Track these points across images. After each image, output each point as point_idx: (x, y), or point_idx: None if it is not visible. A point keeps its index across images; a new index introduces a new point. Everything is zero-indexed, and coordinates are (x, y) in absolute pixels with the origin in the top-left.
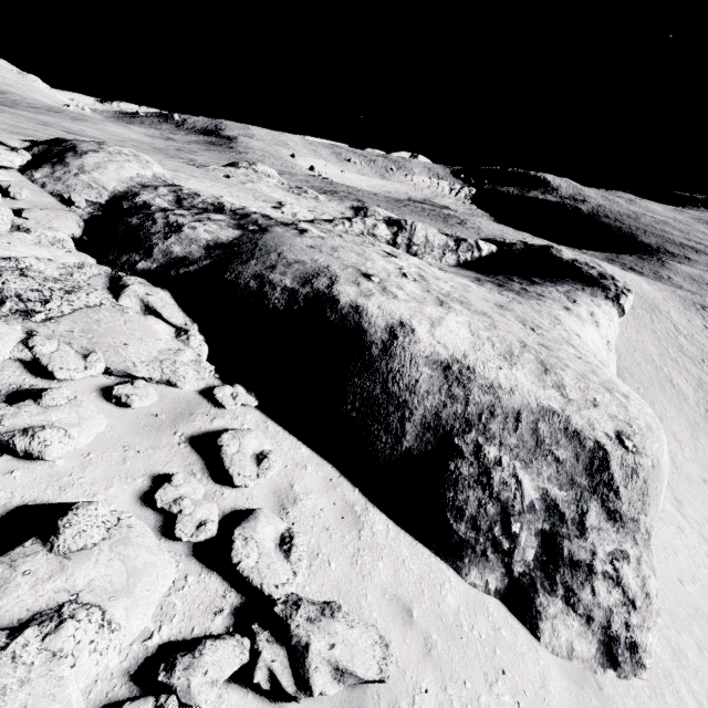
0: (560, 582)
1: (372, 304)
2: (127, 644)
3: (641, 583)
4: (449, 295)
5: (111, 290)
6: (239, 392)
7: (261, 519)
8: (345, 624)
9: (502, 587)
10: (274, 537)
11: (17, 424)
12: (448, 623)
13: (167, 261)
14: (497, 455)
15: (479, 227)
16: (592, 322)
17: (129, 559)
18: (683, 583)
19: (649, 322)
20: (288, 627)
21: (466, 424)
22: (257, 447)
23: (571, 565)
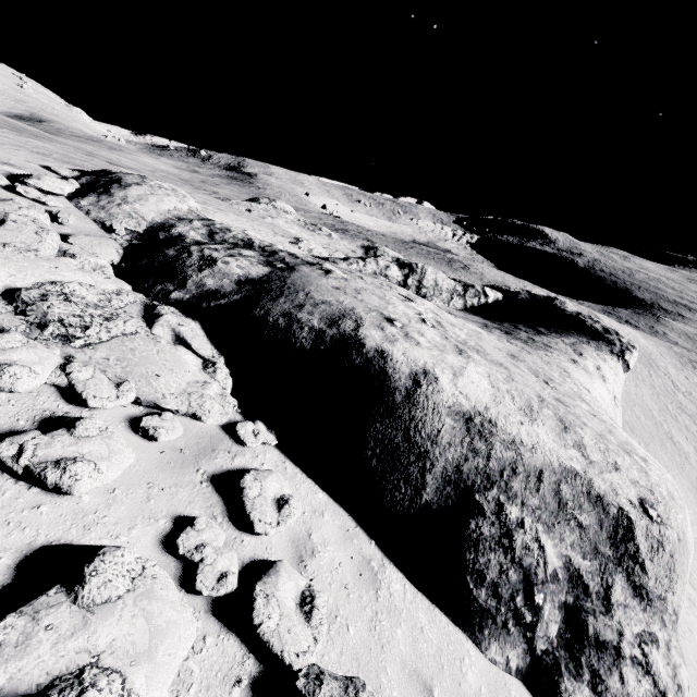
0: (586, 665)
1: (397, 350)
2: None
3: (671, 672)
4: (466, 343)
5: (145, 318)
6: (260, 429)
7: (282, 573)
8: None
9: (524, 666)
10: (295, 595)
11: (49, 454)
12: None
13: (200, 293)
14: (519, 516)
15: (482, 272)
16: (599, 376)
17: (153, 616)
18: None
19: (648, 376)
20: None
21: (487, 480)
22: (277, 491)
23: (597, 646)
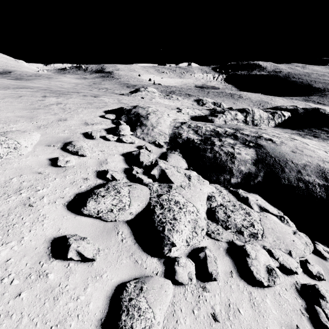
0: None
1: None
2: None
3: None
4: None
5: (239, 201)
6: (323, 247)
7: None
8: None
9: None
10: None
11: None
12: None
13: (242, 176)
14: None
15: (249, 97)
16: None
17: None
18: None
19: None
20: None
21: None
22: None
23: None
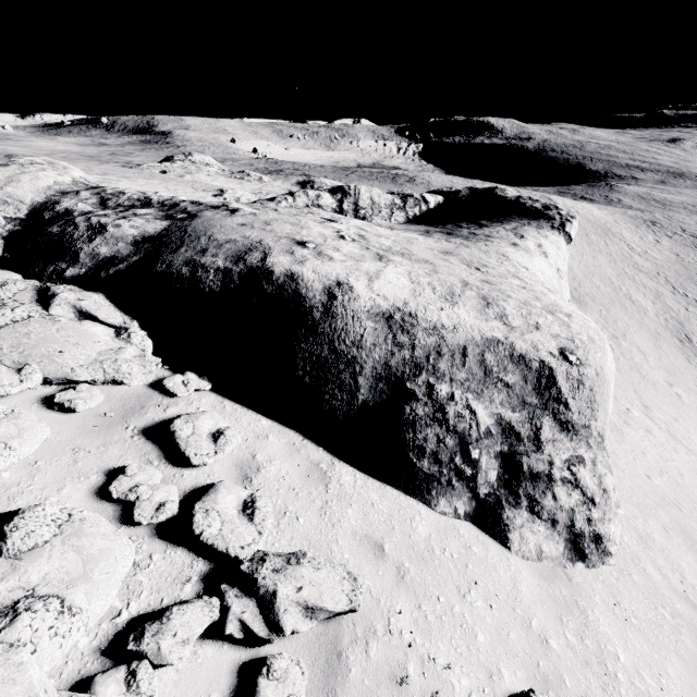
0: (523, 495)
1: (306, 270)
2: (96, 625)
3: (597, 482)
4: (390, 250)
5: (40, 302)
6: (190, 378)
7: (221, 491)
8: (311, 568)
9: (471, 510)
10: (237, 504)
11: None
12: (420, 550)
13: (96, 264)
14: (449, 391)
15: (428, 181)
16: (540, 253)
17: (84, 548)
18: (650, 478)
19: (604, 246)
20: (254, 581)
21: (415, 368)
22: (212, 426)
23: (532, 478)
